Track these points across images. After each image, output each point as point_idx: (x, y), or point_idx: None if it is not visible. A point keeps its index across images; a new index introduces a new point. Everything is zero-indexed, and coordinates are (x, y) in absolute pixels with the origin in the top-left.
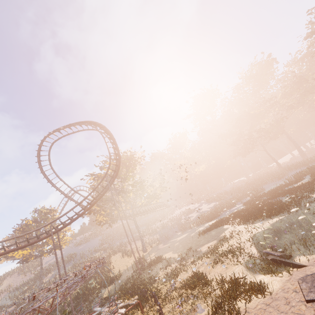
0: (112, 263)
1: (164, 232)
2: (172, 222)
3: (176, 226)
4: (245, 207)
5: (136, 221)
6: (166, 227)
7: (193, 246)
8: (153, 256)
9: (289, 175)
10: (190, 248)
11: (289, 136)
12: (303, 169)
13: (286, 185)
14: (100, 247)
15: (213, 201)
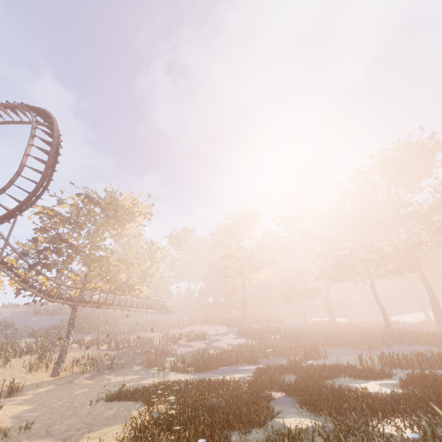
0: (4, 368)
1: (128, 352)
2: (161, 342)
3: (153, 351)
4: (241, 381)
5: (74, 313)
6: (142, 345)
7: (47, 421)
8: (32, 394)
9: (390, 350)
10: (27, 427)
11: (425, 279)
12: (419, 351)
13: (350, 371)
14: (42, 330)
15: (246, 336)
